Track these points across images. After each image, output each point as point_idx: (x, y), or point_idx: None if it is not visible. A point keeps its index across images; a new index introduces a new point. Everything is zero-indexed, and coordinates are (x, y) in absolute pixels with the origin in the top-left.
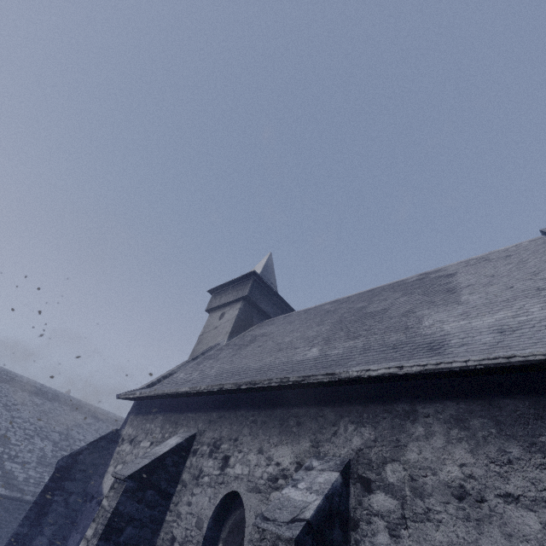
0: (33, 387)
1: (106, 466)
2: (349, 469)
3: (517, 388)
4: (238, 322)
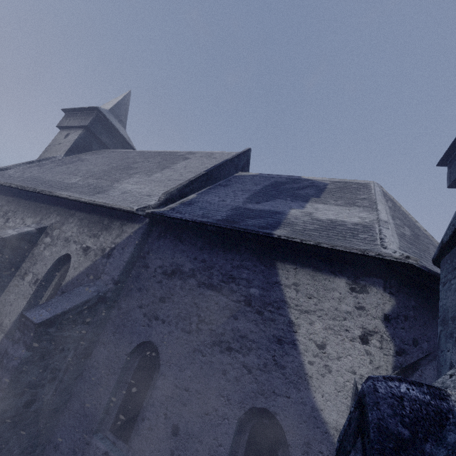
0: None
1: None
2: (45, 229)
3: (101, 213)
4: (77, 145)
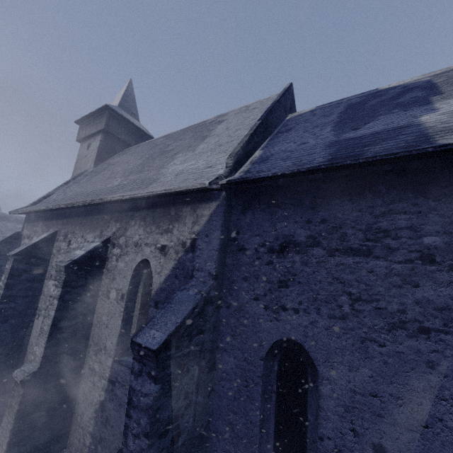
0: None
1: None
2: (109, 241)
3: (163, 204)
4: (101, 152)
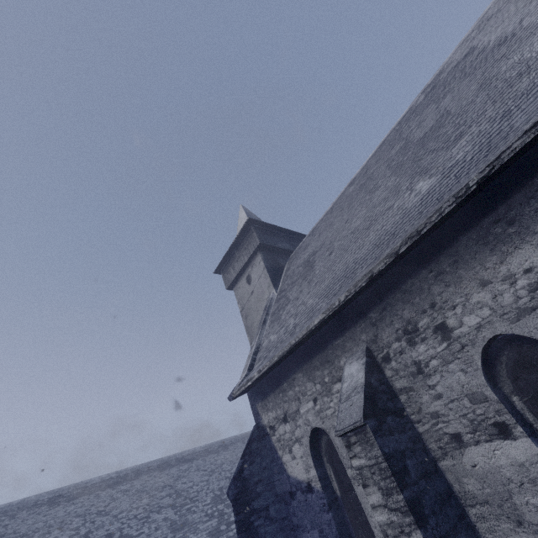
0: (110, 480)
1: (276, 461)
2: None
3: None
4: (270, 271)
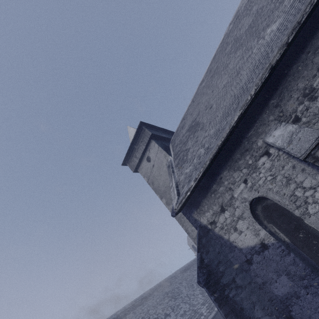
0: None
1: (225, 244)
2: None
3: None
4: (163, 148)
